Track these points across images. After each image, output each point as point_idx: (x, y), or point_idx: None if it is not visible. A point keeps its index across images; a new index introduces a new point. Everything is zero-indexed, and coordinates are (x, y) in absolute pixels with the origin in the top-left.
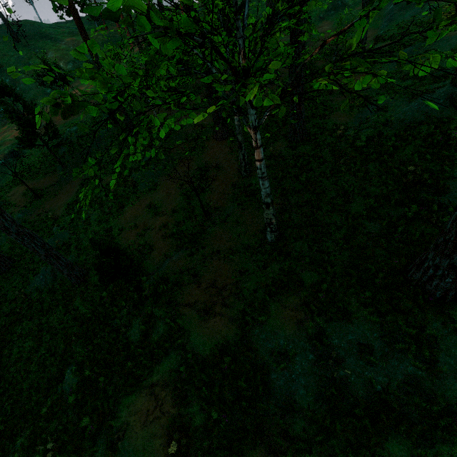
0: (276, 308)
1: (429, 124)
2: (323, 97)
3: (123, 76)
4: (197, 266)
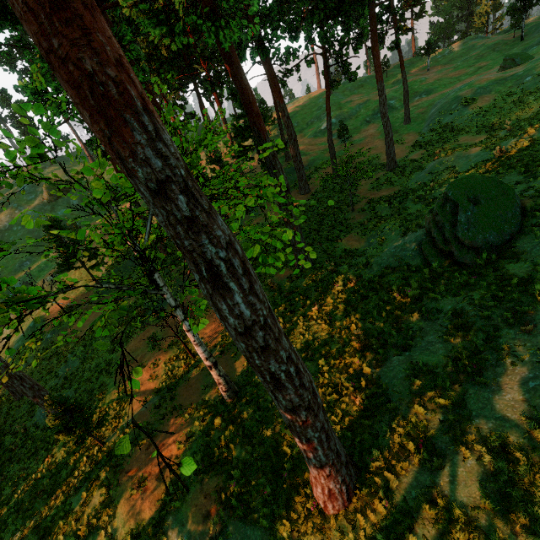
0: (195, 490)
1: (401, 271)
2: (345, 214)
3: (34, 296)
4: (156, 422)
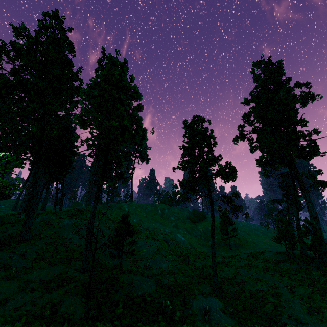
0: None
1: None
2: None
3: None
4: None
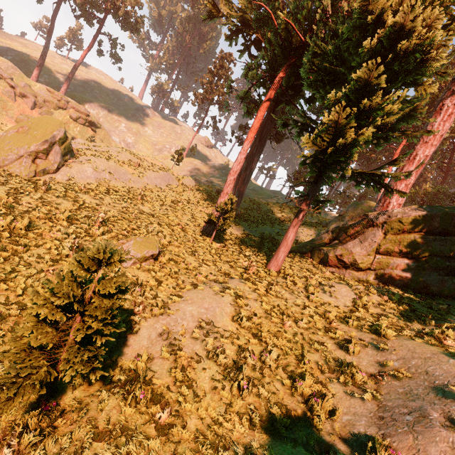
0: None
1: None
2: None
3: None
4: None
